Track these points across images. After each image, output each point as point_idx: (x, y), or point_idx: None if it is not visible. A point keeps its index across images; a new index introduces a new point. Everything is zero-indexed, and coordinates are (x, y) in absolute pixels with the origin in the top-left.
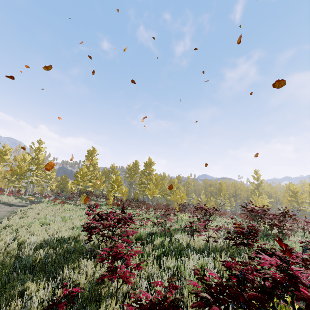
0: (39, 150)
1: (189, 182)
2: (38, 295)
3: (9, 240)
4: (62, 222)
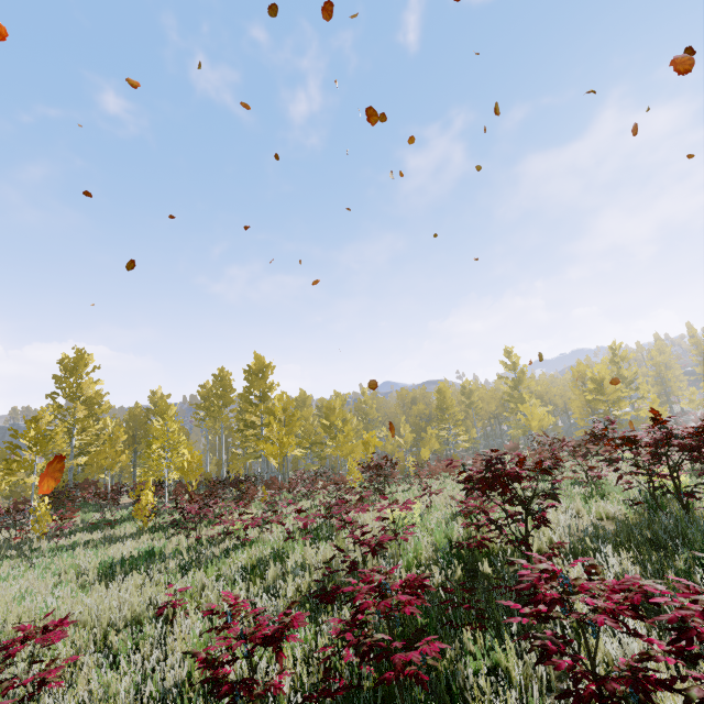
0: None
1: (366, 402)
2: None
3: None
4: None
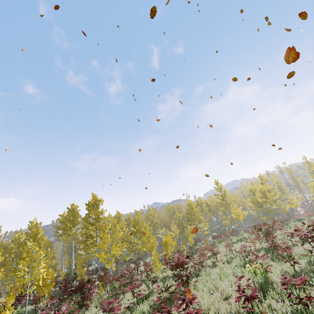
0: None
1: (151, 214)
2: None
3: None
4: None
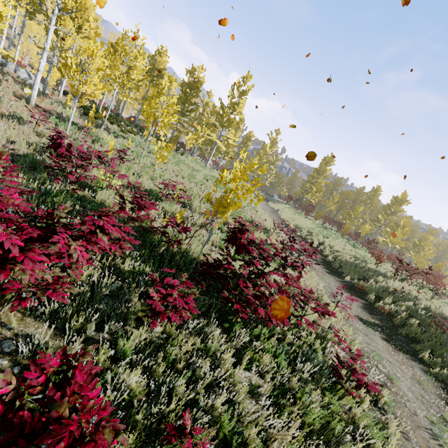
0: (275, 142)
1: (447, 245)
2: (391, 283)
3: (317, 240)
4: (336, 241)
